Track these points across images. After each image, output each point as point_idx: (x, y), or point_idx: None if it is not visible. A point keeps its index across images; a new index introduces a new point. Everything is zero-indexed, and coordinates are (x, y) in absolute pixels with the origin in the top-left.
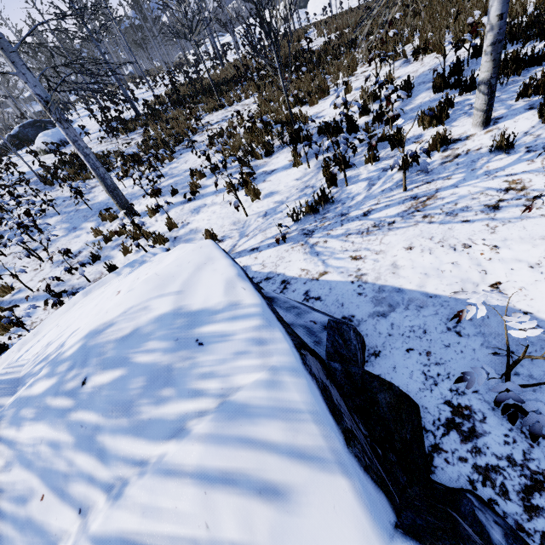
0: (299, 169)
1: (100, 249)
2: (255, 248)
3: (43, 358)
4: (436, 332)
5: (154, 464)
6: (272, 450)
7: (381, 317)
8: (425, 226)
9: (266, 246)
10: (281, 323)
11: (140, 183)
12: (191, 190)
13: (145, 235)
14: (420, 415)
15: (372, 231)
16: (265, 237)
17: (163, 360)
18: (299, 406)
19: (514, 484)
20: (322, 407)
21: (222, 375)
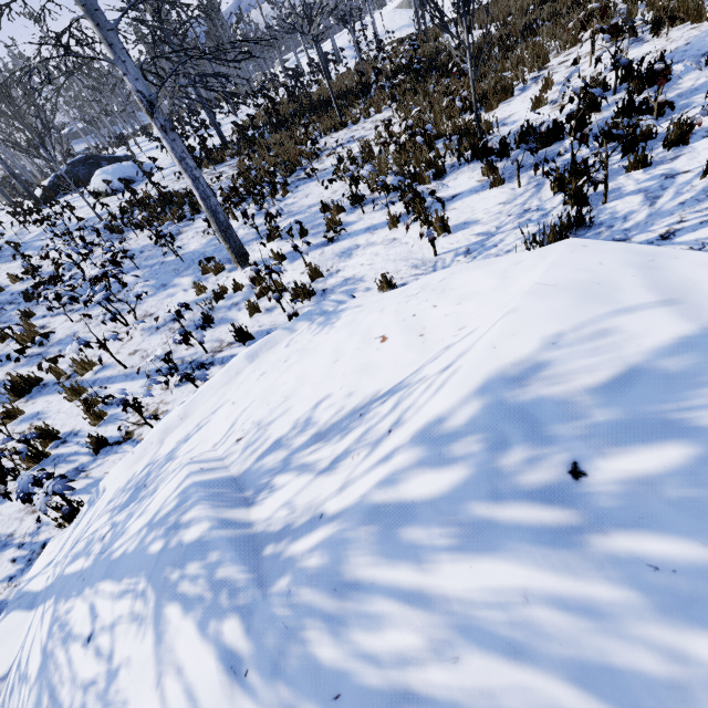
0: (501, 191)
1: (212, 309)
2: None
3: (273, 445)
4: None
5: None
6: None
7: None
8: None
9: None
10: None
11: (254, 222)
12: (328, 229)
13: (277, 288)
14: None
15: None
16: None
17: None
18: None
19: None
20: None
21: None
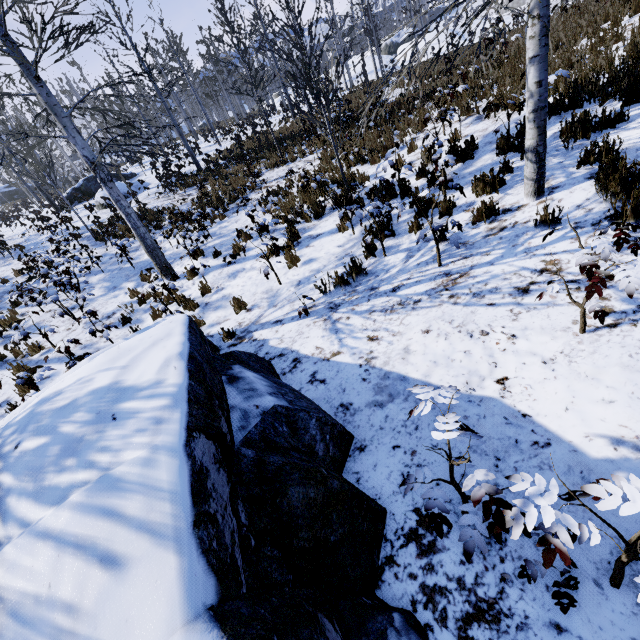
0: (344, 235)
1: (133, 311)
2: (279, 320)
3: None
4: (428, 429)
5: (32, 526)
6: (125, 523)
7: (378, 407)
8: (448, 307)
9: (290, 319)
10: (190, 404)
11: (184, 243)
12: (233, 252)
13: (177, 299)
14: (383, 521)
15: (396, 309)
16: (292, 308)
17: (80, 431)
18: (163, 485)
19: (456, 610)
20: (184, 488)
21: (116, 449)
